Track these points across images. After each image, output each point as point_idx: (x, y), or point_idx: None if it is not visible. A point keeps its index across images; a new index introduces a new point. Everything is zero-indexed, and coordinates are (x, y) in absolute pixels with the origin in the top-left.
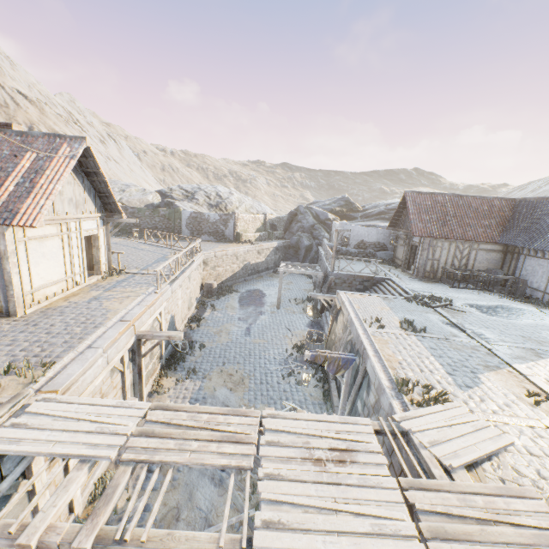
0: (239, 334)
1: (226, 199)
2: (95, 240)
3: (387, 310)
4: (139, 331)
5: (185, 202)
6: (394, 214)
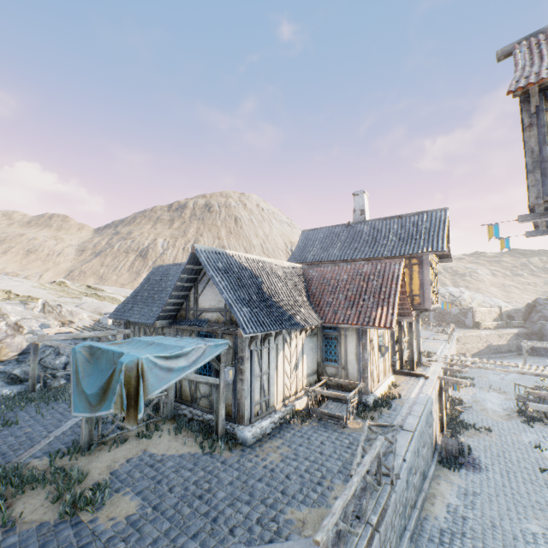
0: (495, 379)
1: (458, 297)
2: None
3: None
4: (451, 354)
5: None
6: None
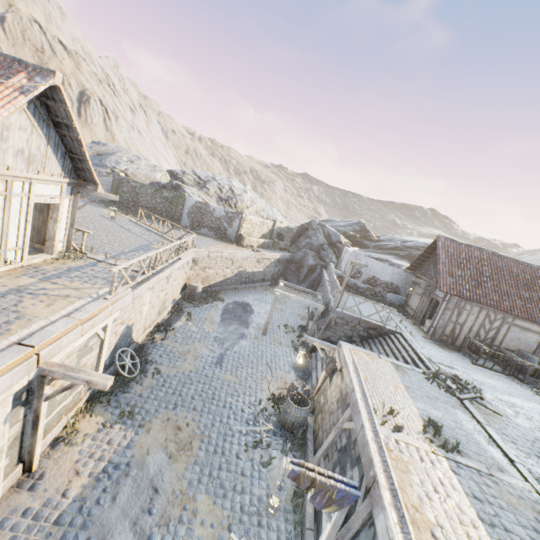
0: (209, 361)
1: (238, 195)
2: (54, 210)
3: (402, 392)
4: (47, 362)
5: (195, 188)
6: (417, 257)
